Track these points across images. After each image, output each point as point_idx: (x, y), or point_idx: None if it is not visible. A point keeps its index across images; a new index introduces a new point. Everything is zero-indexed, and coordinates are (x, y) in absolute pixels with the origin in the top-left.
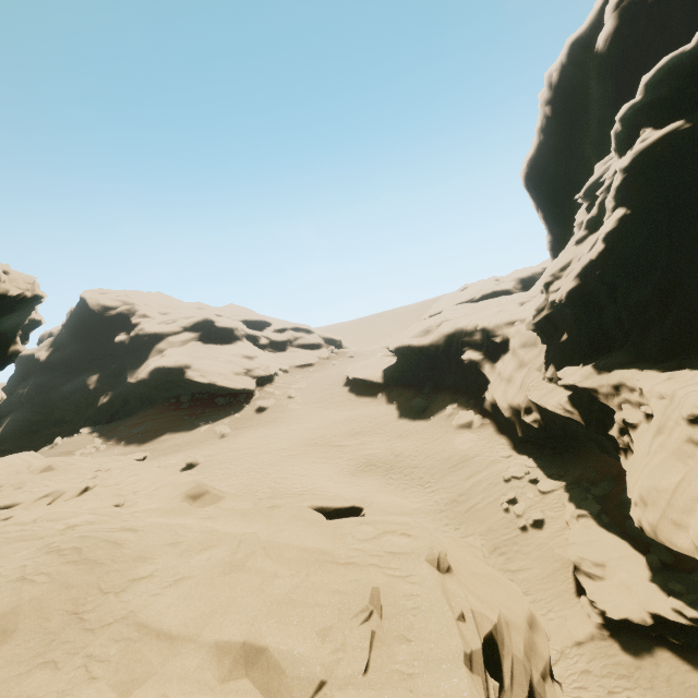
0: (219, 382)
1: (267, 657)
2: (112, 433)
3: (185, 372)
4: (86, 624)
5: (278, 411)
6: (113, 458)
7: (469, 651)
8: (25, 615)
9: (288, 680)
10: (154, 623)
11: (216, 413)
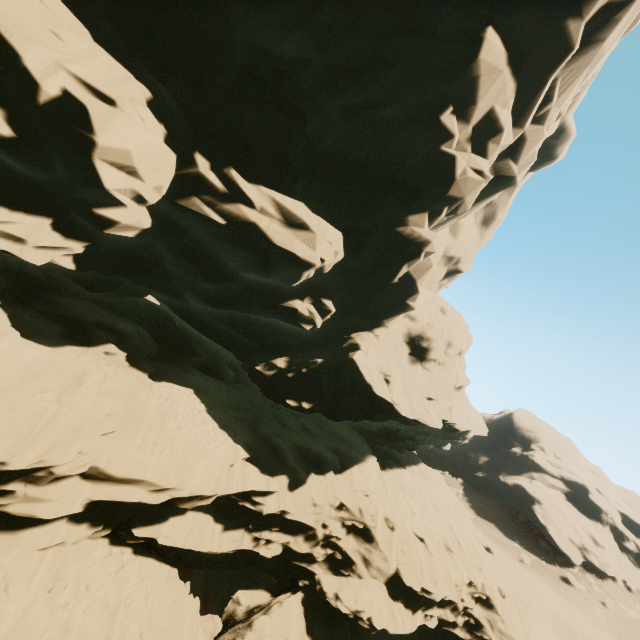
0: (551, 531)
1: (461, 546)
2: (469, 494)
3: (534, 504)
4: (446, 519)
5: (578, 596)
6: (462, 505)
7: (485, 585)
8: (441, 510)
9: (461, 550)
10: (453, 528)
11: (531, 546)
